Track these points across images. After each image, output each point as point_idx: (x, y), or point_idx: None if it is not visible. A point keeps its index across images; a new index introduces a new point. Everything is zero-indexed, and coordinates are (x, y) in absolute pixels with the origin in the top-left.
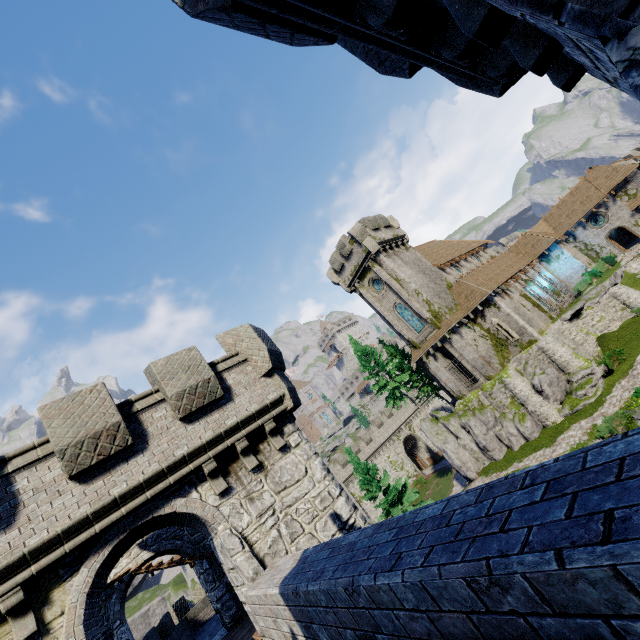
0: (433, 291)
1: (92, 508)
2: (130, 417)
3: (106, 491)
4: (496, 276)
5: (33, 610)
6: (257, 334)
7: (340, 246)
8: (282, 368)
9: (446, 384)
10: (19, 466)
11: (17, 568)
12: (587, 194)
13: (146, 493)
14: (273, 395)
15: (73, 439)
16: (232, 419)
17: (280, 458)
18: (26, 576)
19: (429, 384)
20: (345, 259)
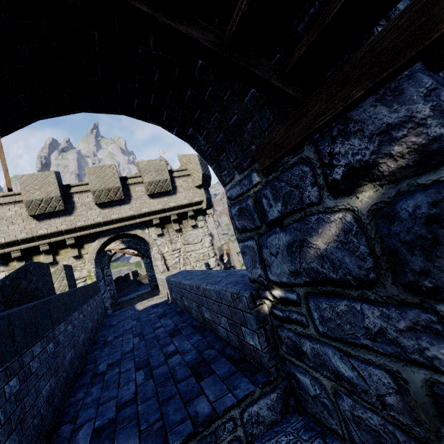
0: None
1: (103, 220)
2: (125, 185)
3: (109, 215)
4: None
5: (77, 248)
6: (199, 162)
7: None
8: (208, 185)
9: None
10: (76, 191)
11: (73, 231)
12: None
13: (126, 222)
14: (197, 199)
15: (99, 188)
16: (173, 203)
17: (191, 230)
18: (76, 235)
19: None
20: None
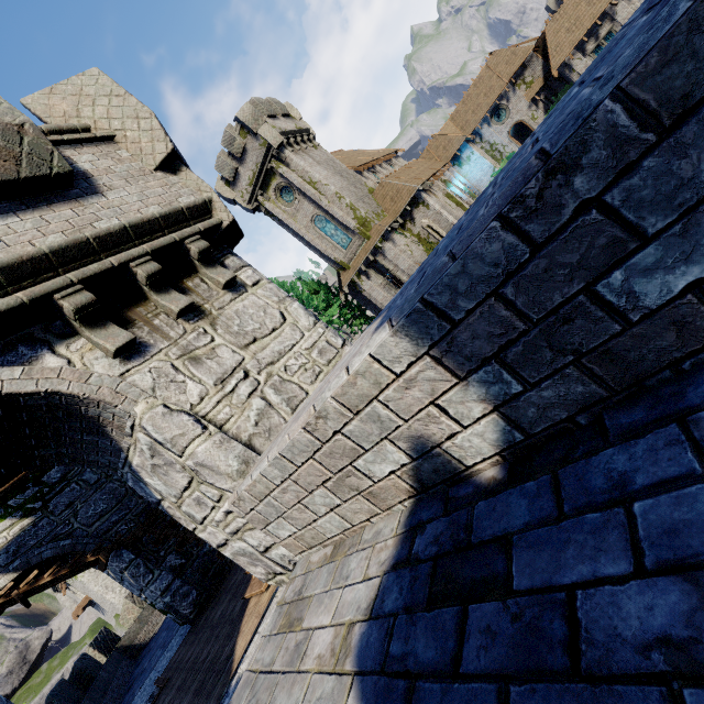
0: (356, 195)
1: None
2: None
3: None
4: (418, 175)
5: None
6: (124, 89)
7: (227, 141)
8: None
9: (383, 305)
10: None
11: None
12: (490, 84)
13: None
14: (189, 199)
15: None
16: (108, 222)
17: (231, 300)
18: None
19: (361, 316)
20: (238, 162)
